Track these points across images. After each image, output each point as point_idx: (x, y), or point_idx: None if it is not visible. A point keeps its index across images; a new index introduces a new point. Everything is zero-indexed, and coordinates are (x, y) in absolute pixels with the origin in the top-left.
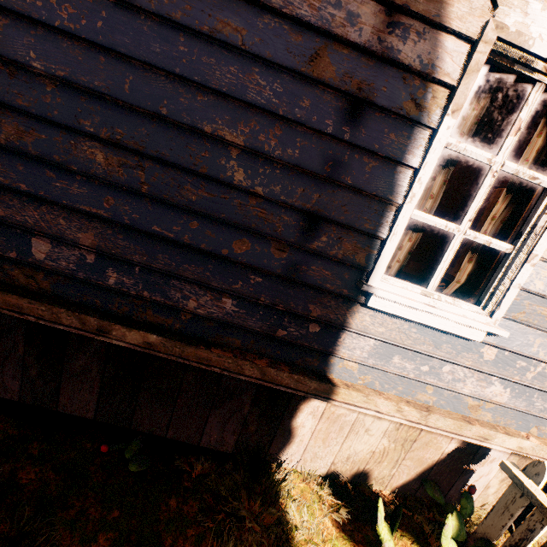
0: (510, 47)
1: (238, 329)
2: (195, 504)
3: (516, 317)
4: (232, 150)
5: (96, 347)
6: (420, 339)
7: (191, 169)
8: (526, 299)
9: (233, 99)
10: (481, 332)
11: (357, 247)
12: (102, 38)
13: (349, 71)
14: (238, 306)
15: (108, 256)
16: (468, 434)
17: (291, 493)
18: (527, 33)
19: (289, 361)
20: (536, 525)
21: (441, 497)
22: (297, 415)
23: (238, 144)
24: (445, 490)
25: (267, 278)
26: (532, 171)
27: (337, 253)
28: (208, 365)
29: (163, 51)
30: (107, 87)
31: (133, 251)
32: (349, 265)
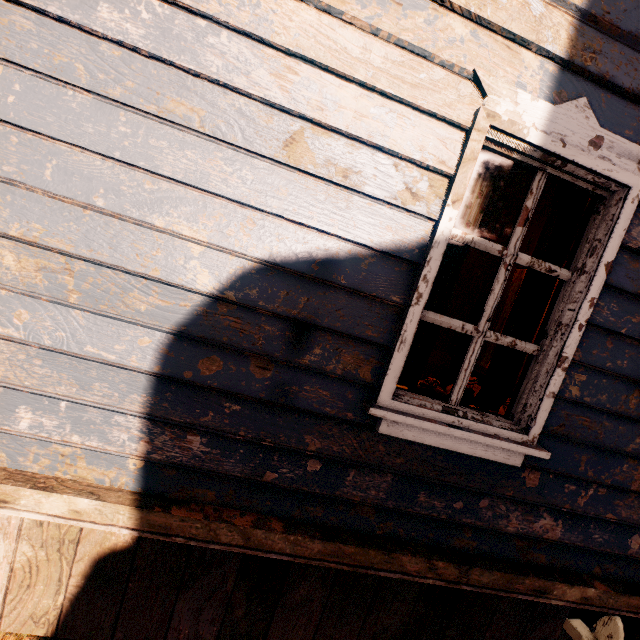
0: (505, 135)
1: (210, 476)
2: None
3: (556, 431)
4: (194, 248)
5: (2, 518)
6: (448, 468)
7: (138, 272)
8: (563, 409)
9: (192, 188)
10: (519, 453)
11: (360, 359)
12: (15, 114)
13: (332, 157)
14: (210, 445)
15: (20, 390)
16: (521, 589)
17: None
18: (521, 122)
19: (283, 514)
20: None
21: None
22: (302, 585)
23: (200, 241)
24: None
25: (248, 404)
26: (547, 263)
27: (335, 368)
28: (168, 534)
29: (98, 132)
30: (20, 173)
31: (57, 381)
32: (352, 381)
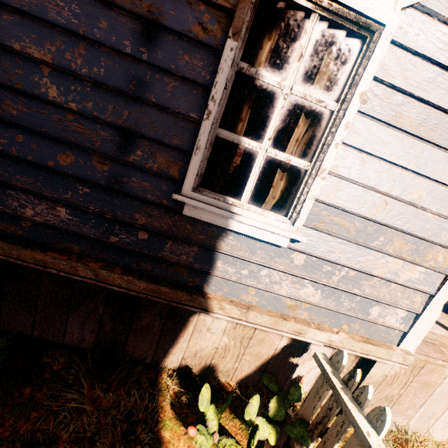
0: None
1: (75, 236)
2: (48, 392)
3: (317, 226)
4: (44, 68)
5: None
6: (237, 246)
7: (7, 85)
8: (324, 210)
9: (37, 19)
10: (285, 238)
11: (170, 161)
12: None
13: None
14: (72, 214)
15: None
16: (284, 329)
17: (142, 383)
18: None
19: (125, 266)
20: (333, 404)
21: (275, 386)
22: (146, 316)
23: (46, 62)
24: (282, 381)
25: (95, 189)
26: (318, 95)
27: (152, 166)
28: (46, 266)
29: None
30: None
31: None
32: (166, 177)
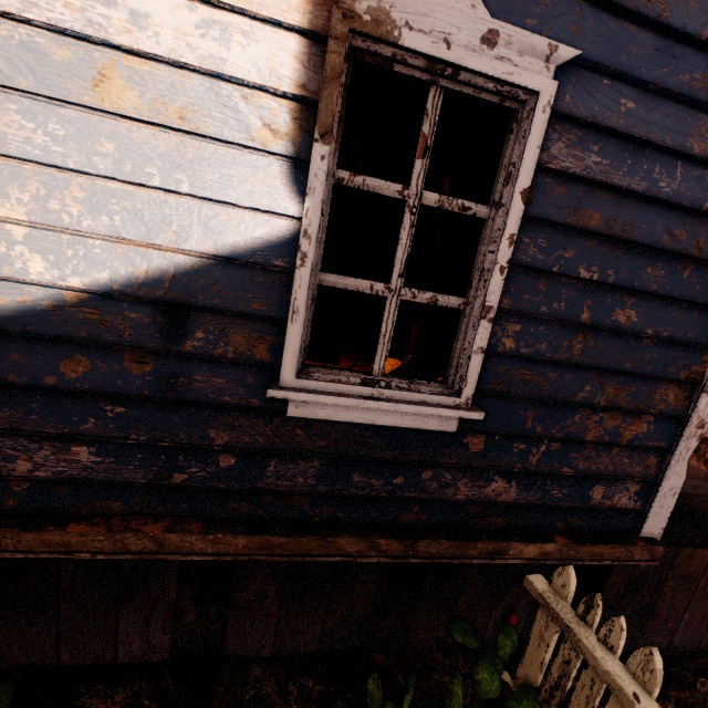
0: (375, 42)
1: (112, 487)
2: None
3: (494, 390)
4: (15, 230)
5: None
6: (380, 444)
7: None
8: (499, 364)
9: None
10: (452, 418)
11: (253, 338)
12: None
13: (160, 95)
14: (101, 454)
15: None
16: (475, 554)
17: (264, 695)
18: (390, 22)
19: (204, 515)
20: (571, 654)
21: (474, 639)
22: (252, 583)
23: (18, 220)
24: (482, 626)
25: (133, 405)
26: (460, 200)
27: (225, 351)
28: (69, 551)
29: None
30: None
31: None
32: (250, 364)
